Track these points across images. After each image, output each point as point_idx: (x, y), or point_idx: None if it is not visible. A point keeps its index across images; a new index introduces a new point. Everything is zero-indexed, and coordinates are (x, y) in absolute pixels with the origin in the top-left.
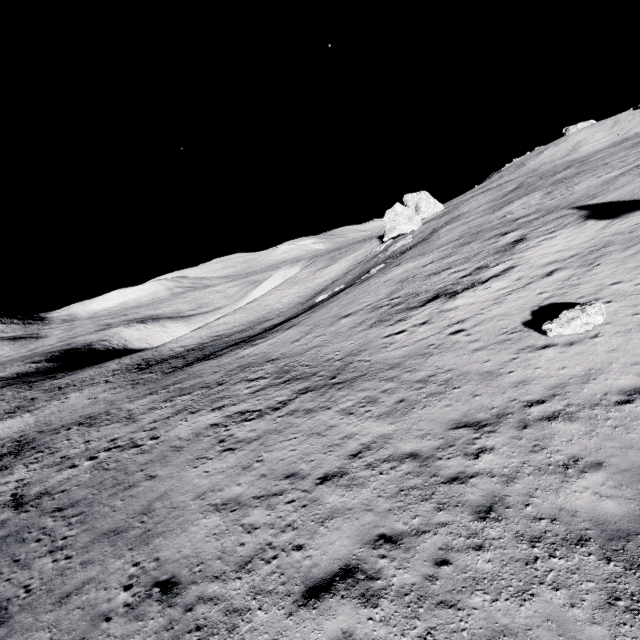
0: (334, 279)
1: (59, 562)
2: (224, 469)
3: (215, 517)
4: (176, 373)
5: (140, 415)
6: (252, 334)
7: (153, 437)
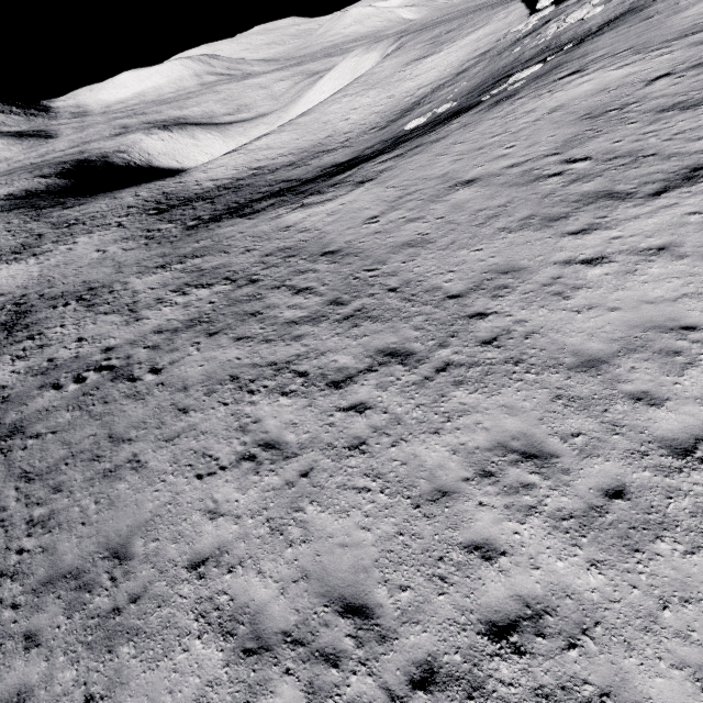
0: (435, 85)
1: (3, 610)
2: (240, 511)
3: (216, 649)
4: (199, 232)
5: (145, 309)
6: (304, 176)
7: (153, 368)
